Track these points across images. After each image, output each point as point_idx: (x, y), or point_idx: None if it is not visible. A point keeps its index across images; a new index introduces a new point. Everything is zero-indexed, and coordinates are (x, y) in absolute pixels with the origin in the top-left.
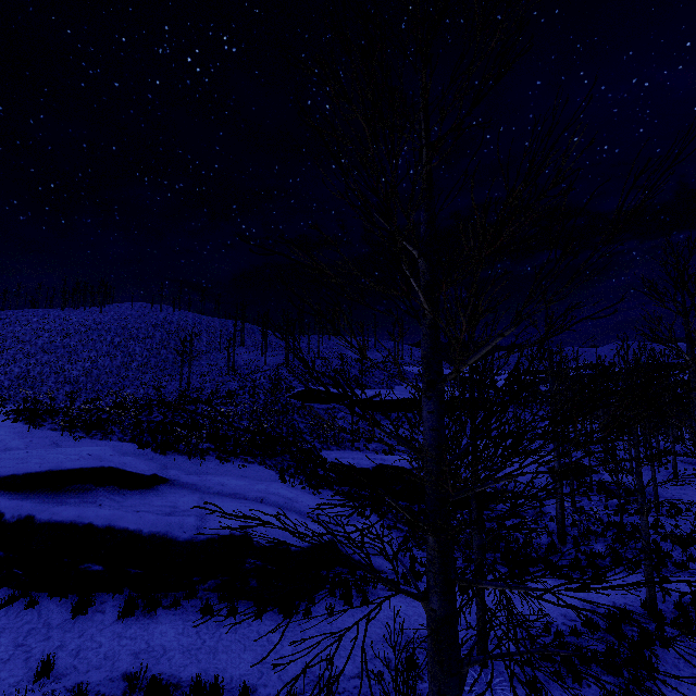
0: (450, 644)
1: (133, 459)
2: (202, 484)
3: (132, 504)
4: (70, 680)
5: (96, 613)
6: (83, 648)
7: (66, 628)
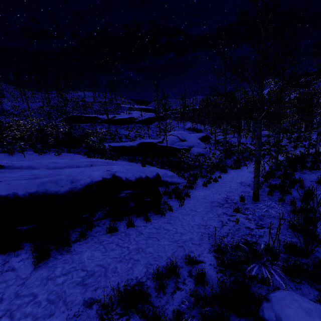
0: None
1: None
2: (37, 165)
3: None
4: None
5: (3, 274)
6: (14, 310)
7: None
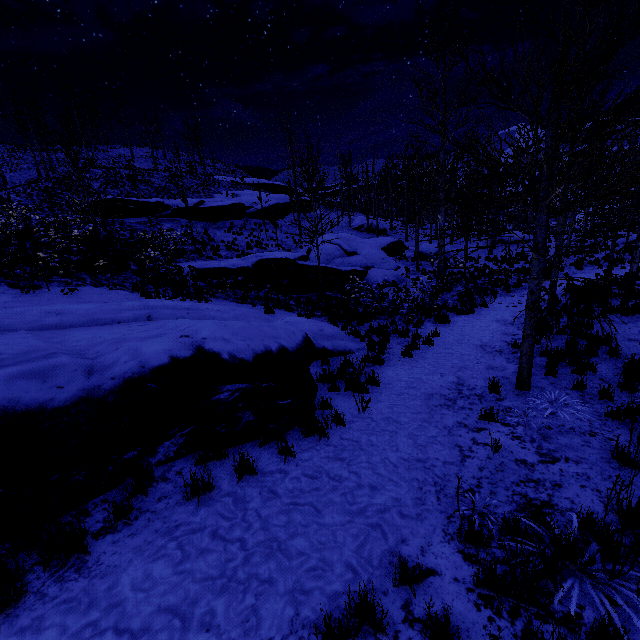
0: None
1: None
2: (13, 320)
3: None
4: None
5: None
6: None
7: None
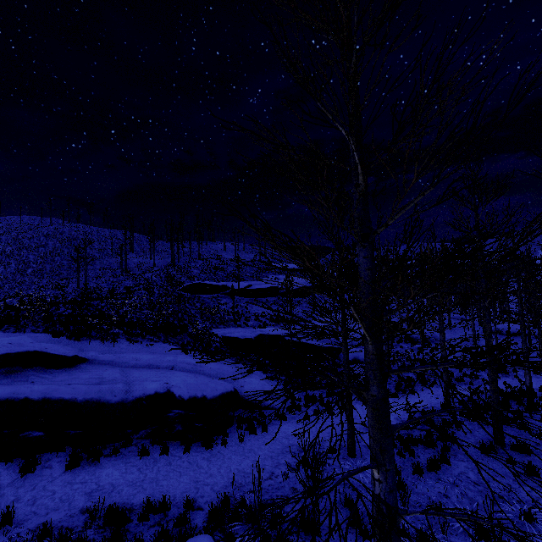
0: (387, 416)
1: (52, 345)
2: (119, 360)
3: (61, 379)
4: (32, 523)
5: (43, 470)
6: (38, 497)
7: (17, 485)
